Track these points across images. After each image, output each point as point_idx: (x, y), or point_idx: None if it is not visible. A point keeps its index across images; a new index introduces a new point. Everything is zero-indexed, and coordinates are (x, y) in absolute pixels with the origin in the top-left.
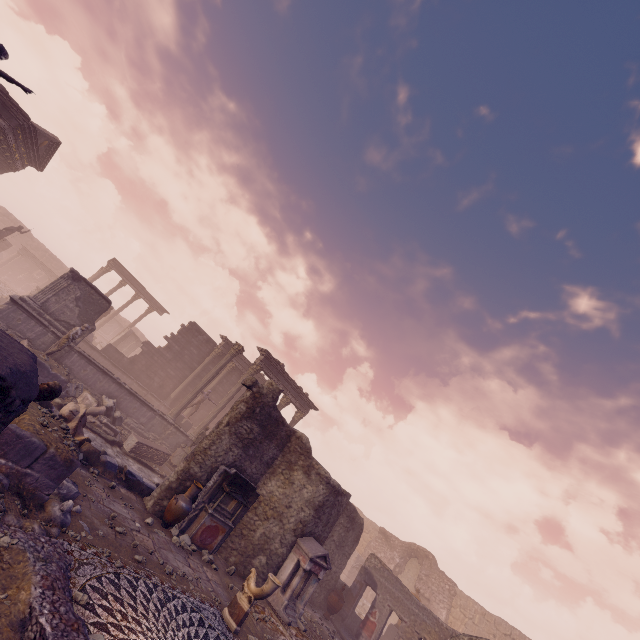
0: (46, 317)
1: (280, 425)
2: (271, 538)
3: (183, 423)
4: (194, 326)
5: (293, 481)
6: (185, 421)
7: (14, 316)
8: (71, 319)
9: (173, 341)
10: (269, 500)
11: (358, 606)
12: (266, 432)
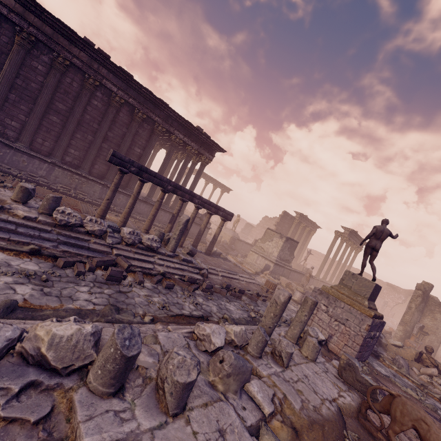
0: (282, 263)
1: (427, 297)
2: (432, 341)
3: (304, 269)
4: (285, 213)
5: (436, 318)
6: (305, 268)
7: (275, 269)
8: (287, 258)
9: (278, 225)
10: (426, 327)
11: (390, 322)
12: (425, 303)
